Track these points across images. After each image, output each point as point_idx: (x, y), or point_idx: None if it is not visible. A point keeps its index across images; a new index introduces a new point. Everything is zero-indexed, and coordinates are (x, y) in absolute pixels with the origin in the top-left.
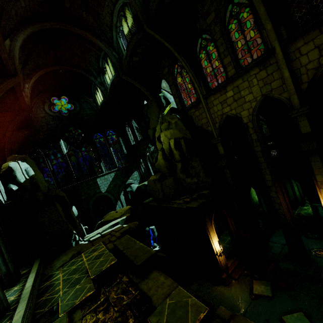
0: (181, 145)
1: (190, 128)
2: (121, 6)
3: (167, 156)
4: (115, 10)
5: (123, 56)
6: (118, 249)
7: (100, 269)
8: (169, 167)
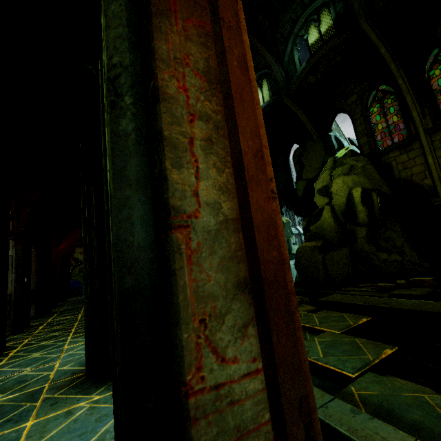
0: (372, 200)
1: (385, 180)
2: (316, 9)
3: (337, 215)
4: (303, 15)
5: (297, 71)
6: (348, 305)
7: (345, 324)
8: (340, 232)
